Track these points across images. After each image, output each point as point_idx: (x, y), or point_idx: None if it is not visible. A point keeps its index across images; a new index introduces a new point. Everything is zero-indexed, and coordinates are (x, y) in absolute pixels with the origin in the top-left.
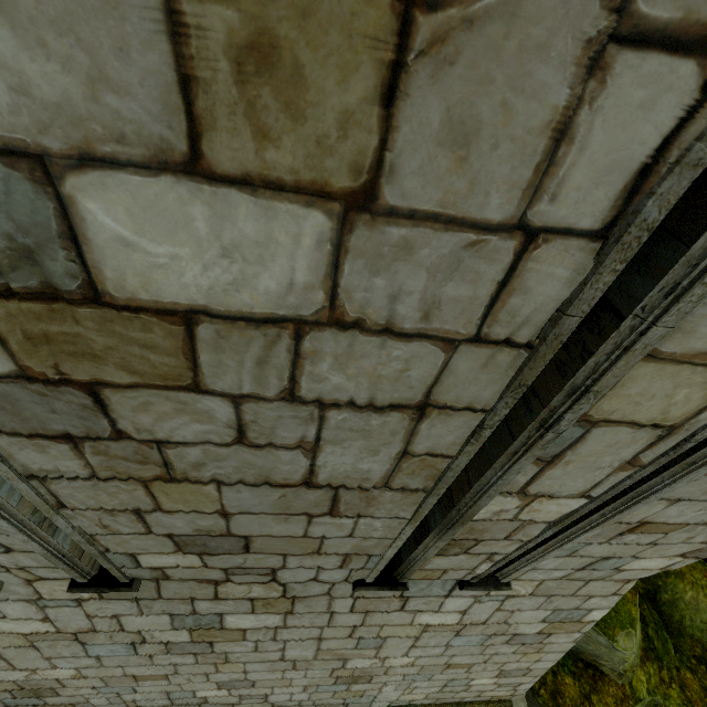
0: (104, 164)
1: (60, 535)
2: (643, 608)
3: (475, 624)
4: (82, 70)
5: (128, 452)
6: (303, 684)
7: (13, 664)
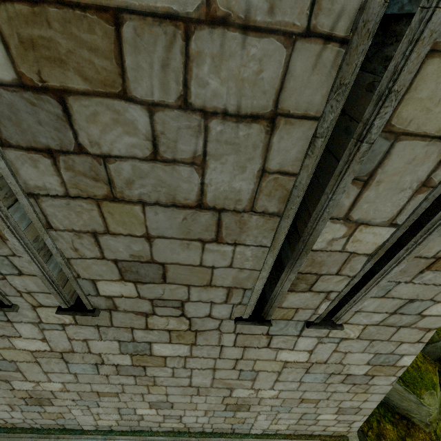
0: None
1: (50, 265)
2: None
3: (319, 363)
4: None
5: (86, 167)
6: (204, 408)
7: (26, 376)
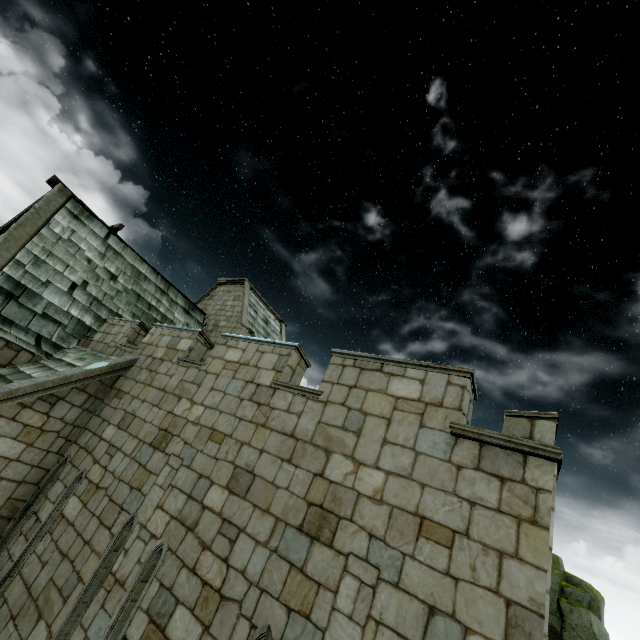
0: (184, 605)
1: None
2: None
3: None
4: (191, 592)
5: None
6: None
7: None
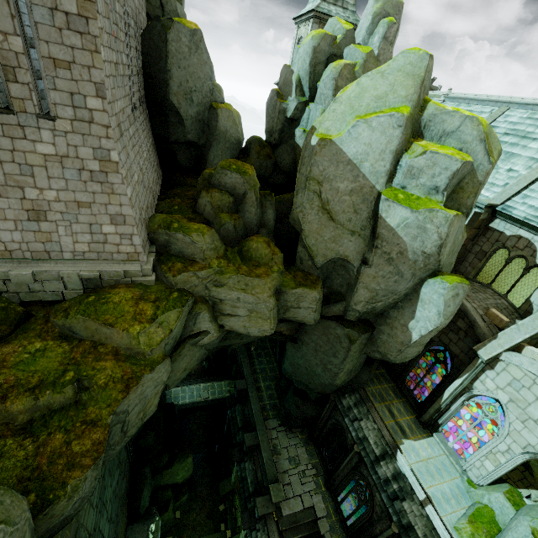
0: None
1: None
2: (229, 248)
3: (66, 157)
4: None
5: None
6: (12, 218)
7: None
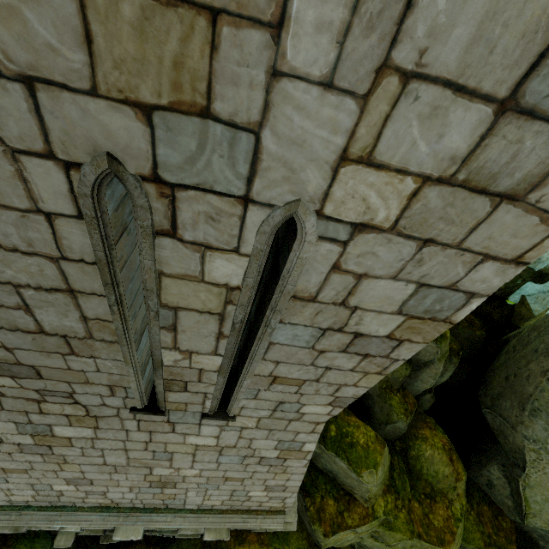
0: None
1: None
2: (394, 459)
3: (229, 447)
4: None
5: None
6: (128, 485)
7: None
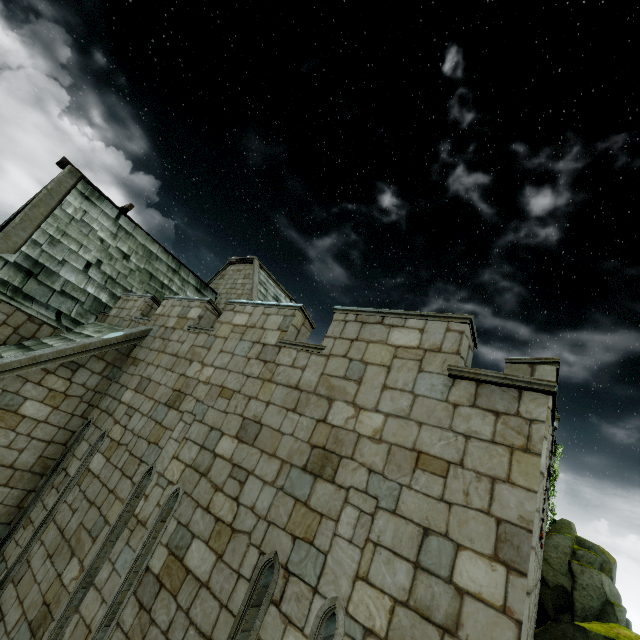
0: (199, 538)
1: None
2: None
3: None
4: (205, 527)
5: (144, 621)
6: None
7: None
